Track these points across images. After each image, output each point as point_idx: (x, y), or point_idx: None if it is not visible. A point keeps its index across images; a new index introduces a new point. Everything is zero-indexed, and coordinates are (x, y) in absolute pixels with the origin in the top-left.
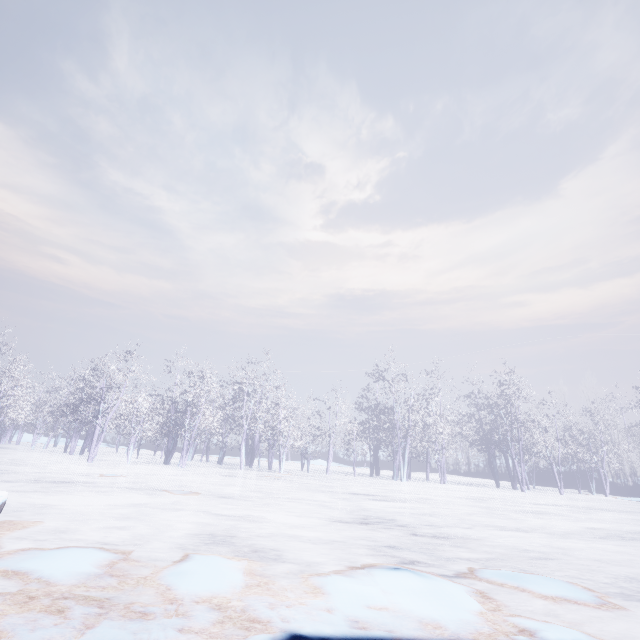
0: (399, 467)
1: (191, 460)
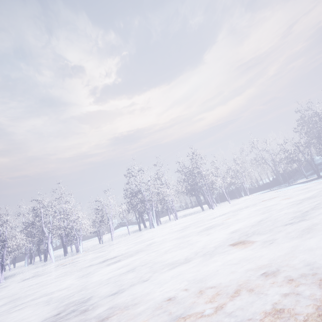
0: (162, 215)
1: (28, 266)
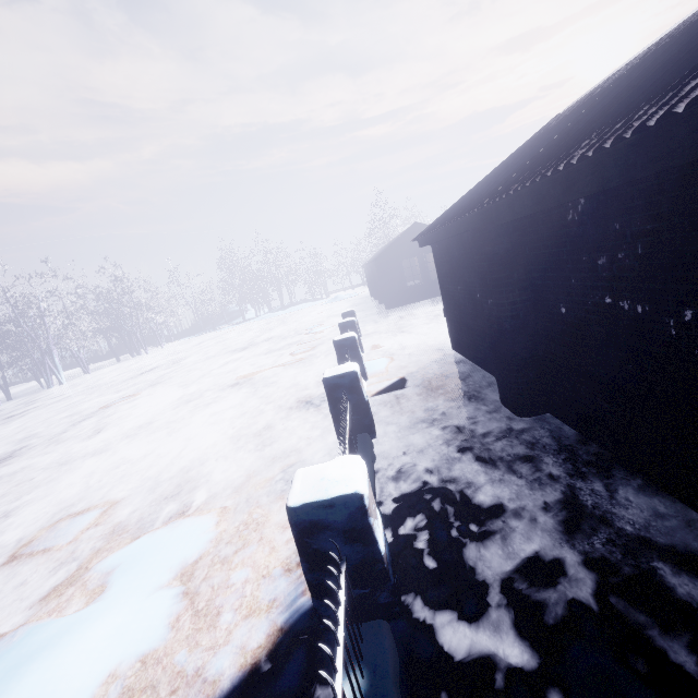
0: None
1: None
